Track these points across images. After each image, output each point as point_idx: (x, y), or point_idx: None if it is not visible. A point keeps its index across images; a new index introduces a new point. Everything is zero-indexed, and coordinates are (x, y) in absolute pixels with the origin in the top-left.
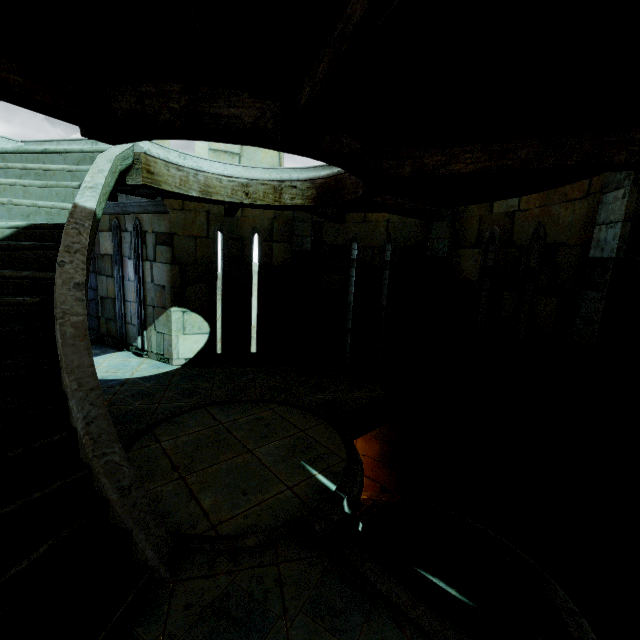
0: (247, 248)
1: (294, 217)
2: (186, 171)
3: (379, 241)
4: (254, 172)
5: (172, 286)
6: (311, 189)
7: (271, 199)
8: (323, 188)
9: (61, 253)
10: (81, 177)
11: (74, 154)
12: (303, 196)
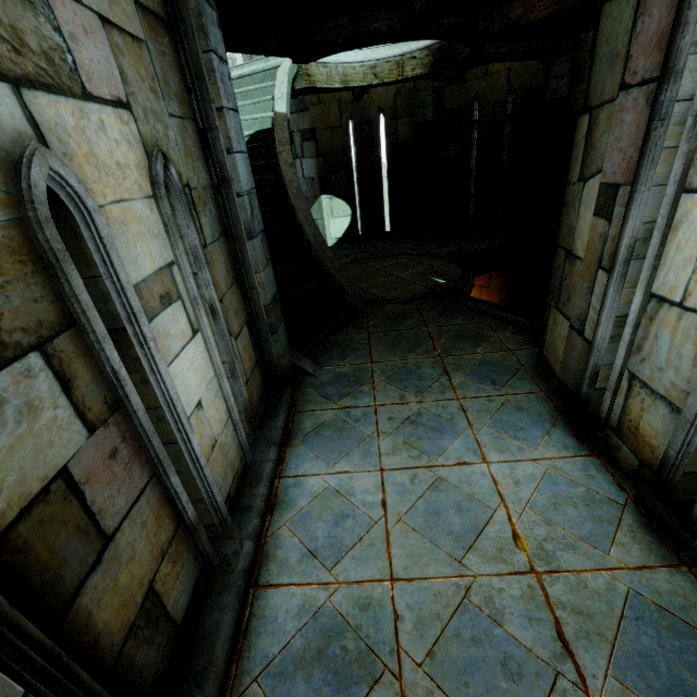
0: (375, 130)
1: (415, 88)
2: (329, 67)
3: (500, 95)
4: (379, 52)
5: (319, 177)
6: (428, 56)
7: (395, 75)
8: (439, 53)
9: (278, 146)
10: (269, 91)
11: (259, 74)
12: (422, 65)
